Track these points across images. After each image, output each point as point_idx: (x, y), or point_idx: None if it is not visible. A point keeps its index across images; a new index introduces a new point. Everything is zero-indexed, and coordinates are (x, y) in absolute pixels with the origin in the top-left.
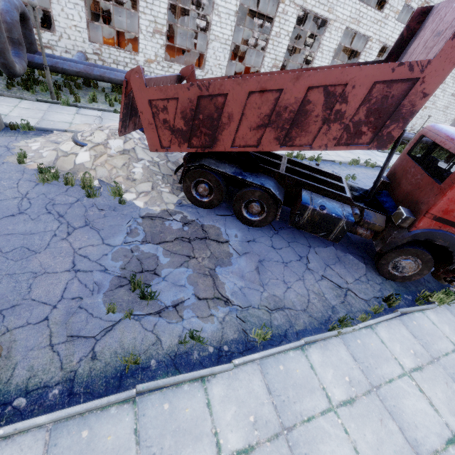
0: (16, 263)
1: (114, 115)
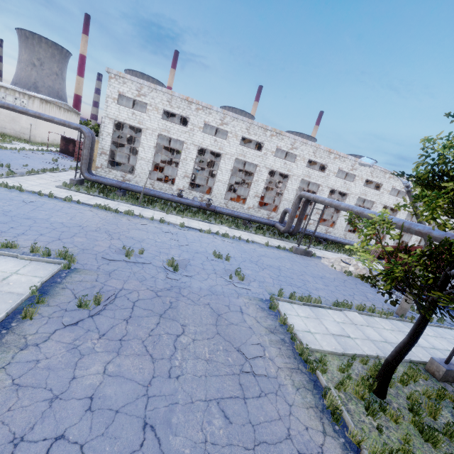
0: (375, 296)
1: (321, 250)
